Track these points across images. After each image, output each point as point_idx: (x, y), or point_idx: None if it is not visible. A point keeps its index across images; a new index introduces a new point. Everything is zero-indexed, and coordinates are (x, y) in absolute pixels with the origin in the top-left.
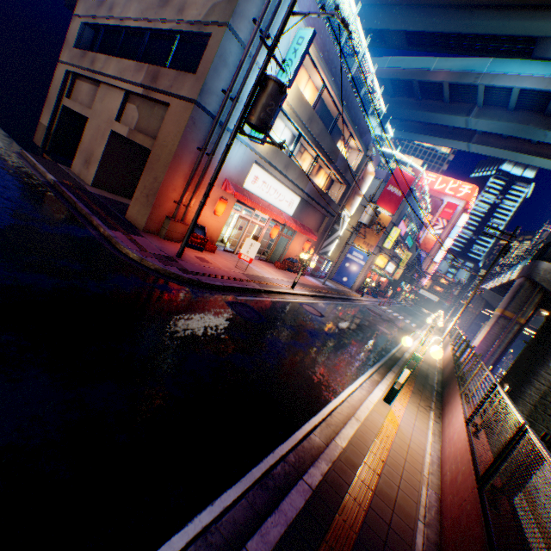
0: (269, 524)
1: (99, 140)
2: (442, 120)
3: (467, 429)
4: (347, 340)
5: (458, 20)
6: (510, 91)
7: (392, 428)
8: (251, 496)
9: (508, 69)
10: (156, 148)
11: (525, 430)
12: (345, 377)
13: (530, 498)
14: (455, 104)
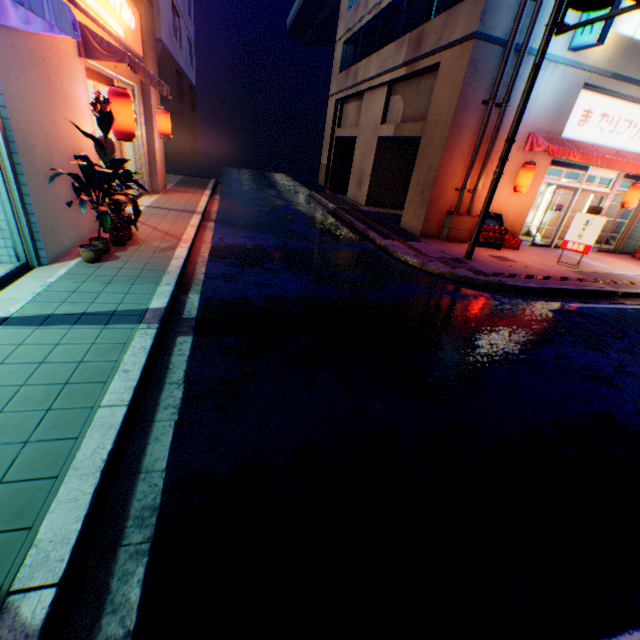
0: None
1: (366, 155)
2: None
3: None
4: None
5: None
6: None
7: None
8: None
9: None
10: (425, 130)
11: None
12: None
13: None
14: None
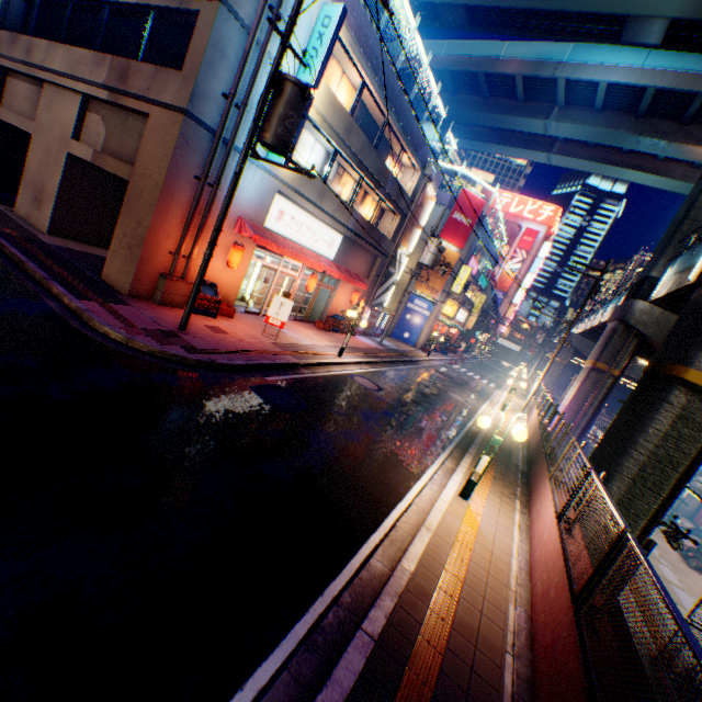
0: None
1: (51, 168)
2: (517, 124)
3: (559, 527)
4: (412, 418)
5: None
6: (596, 86)
7: (471, 532)
8: (295, 664)
9: (593, 57)
10: (135, 179)
11: (626, 539)
12: (412, 471)
13: (635, 632)
14: (531, 104)
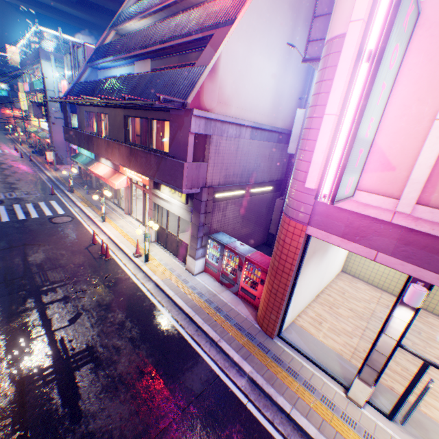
0: None
1: None
2: None
3: None
4: None
5: None
6: None
7: None
8: None
9: None
10: None
11: None
12: None
13: None
14: None
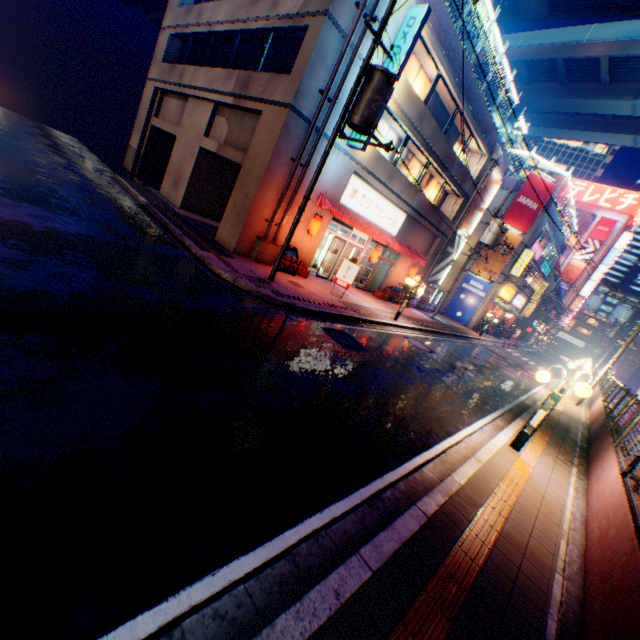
0: (381, 538)
1: (187, 159)
2: (598, 107)
3: (624, 480)
4: (462, 380)
5: None
6: None
7: (521, 475)
8: (360, 512)
9: None
10: (247, 162)
11: None
12: (461, 418)
13: None
14: (617, 85)
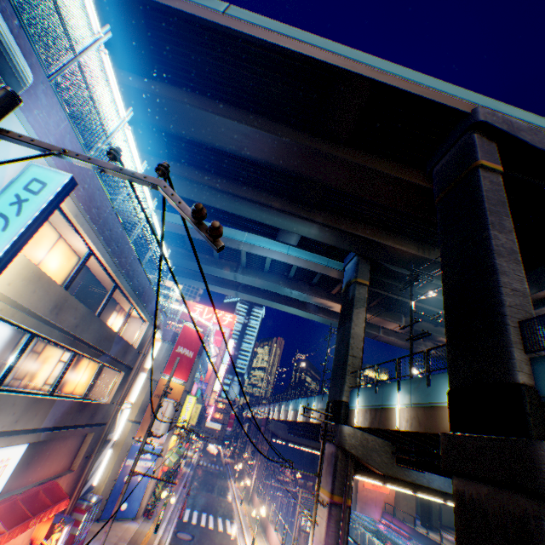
0: None
1: None
2: (216, 271)
3: None
4: None
5: (226, 201)
6: (265, 259)
7: None
8: None
9: (261, 242)
10: None
11: None
12: None
13: None
14: (225, 260)
